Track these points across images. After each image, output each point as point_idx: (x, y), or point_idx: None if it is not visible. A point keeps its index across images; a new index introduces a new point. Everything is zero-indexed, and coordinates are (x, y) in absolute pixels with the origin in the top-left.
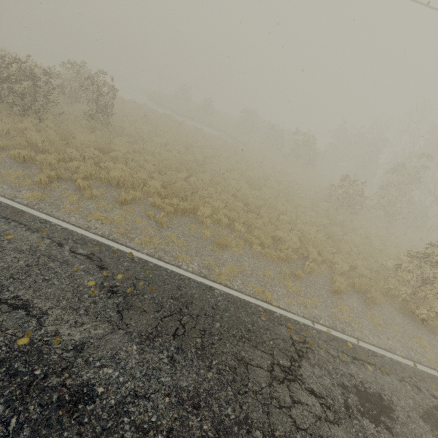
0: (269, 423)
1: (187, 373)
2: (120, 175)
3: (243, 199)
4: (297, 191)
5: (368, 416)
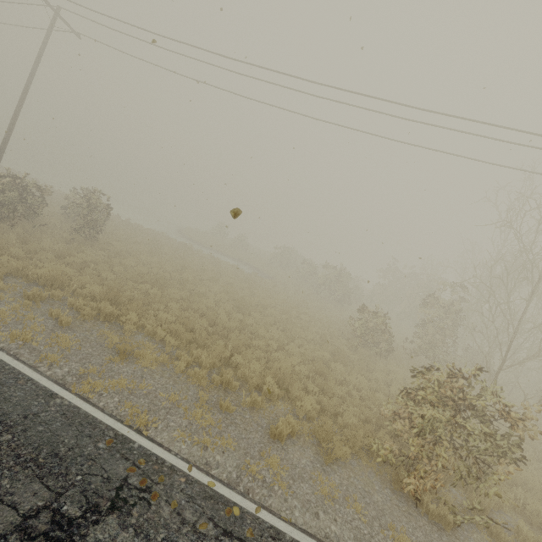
0: None
1: None
2: (49, 273)
3: (212, 318)
4: (308, 324)
5: None
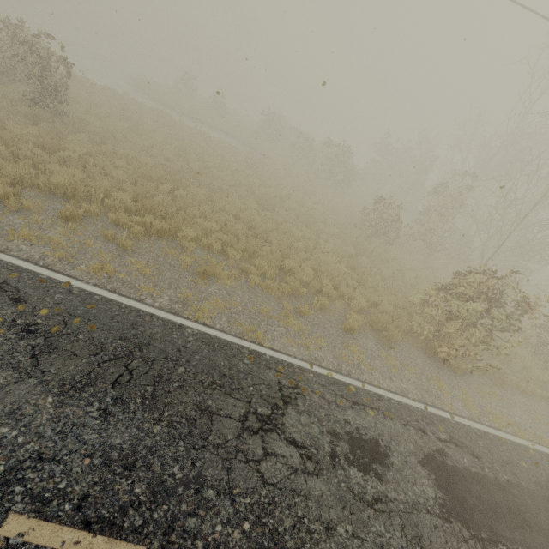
0: (229, 480)
1: (123, 428)
2: (66, 181)
3: (247, 221)
4: (323, 216)
5: (357, 464)
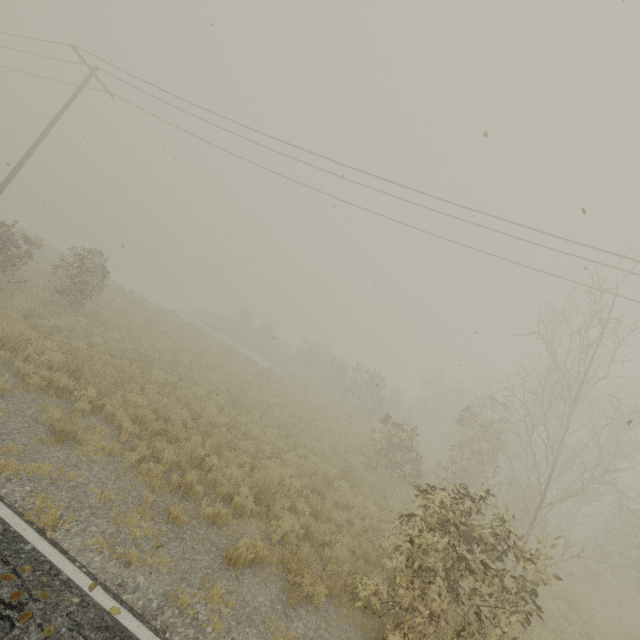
0: None
1: None
2: (2, 330)
3: (196, 409)
4: (321, 433)
5: None
